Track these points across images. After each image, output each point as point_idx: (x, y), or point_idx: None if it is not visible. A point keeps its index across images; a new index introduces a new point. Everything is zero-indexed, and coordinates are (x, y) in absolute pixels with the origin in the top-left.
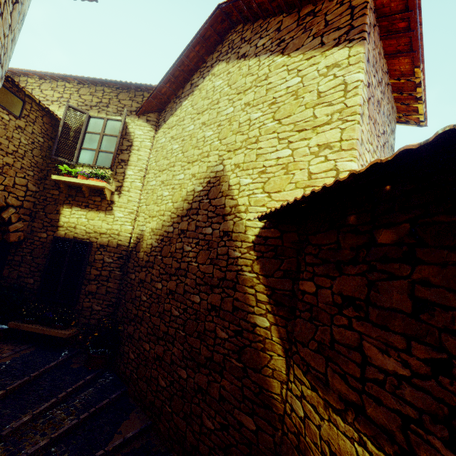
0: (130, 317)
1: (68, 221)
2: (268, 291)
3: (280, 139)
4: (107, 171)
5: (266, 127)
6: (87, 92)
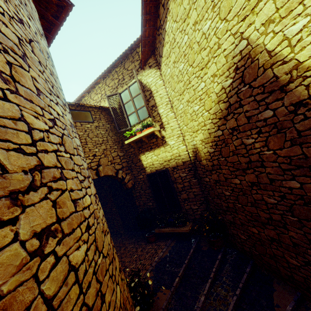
0: (223, 209)
1: (147, 162)
2: None
3: None
4: (148, 120)
5: None
6: (109, 80)
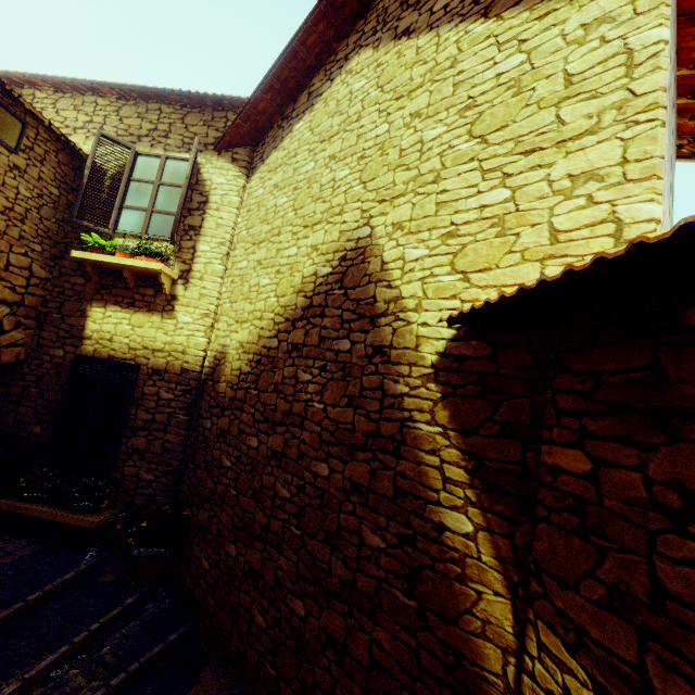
0: (203, 495)
1: (99, 329)
2: (469, 463)
3: (485, 171)
4: (165, 245)
5: (454, 151)
6: (132, 112)
